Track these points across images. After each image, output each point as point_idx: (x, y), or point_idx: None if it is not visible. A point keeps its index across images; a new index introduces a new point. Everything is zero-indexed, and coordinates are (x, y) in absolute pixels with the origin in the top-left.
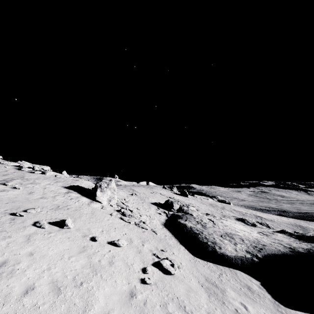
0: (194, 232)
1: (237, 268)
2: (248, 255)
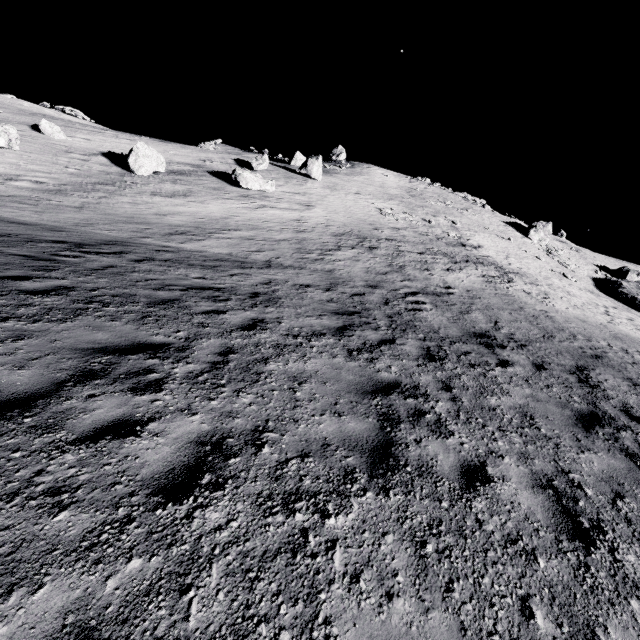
0: (619, 286)
1: (638, 311)
2: None
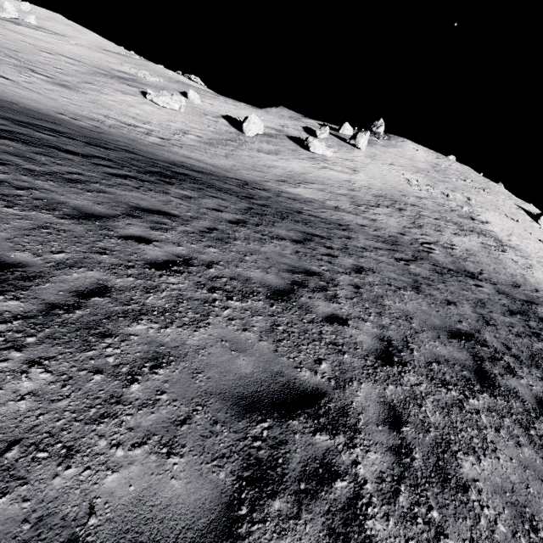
0: None
1: None
2: None
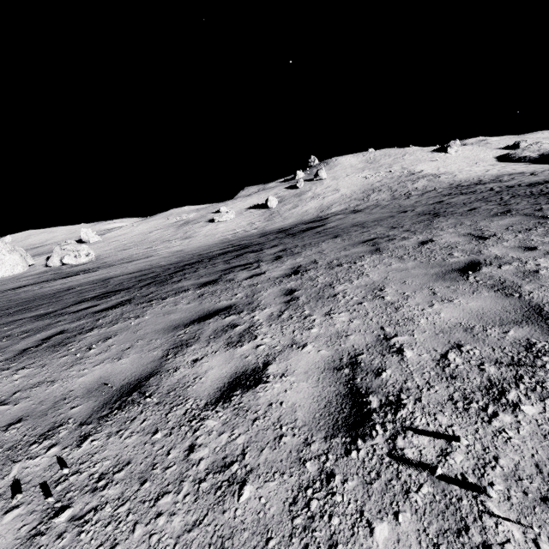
0: (511, 154)
1: (524, 162)
2: (535, 156)
